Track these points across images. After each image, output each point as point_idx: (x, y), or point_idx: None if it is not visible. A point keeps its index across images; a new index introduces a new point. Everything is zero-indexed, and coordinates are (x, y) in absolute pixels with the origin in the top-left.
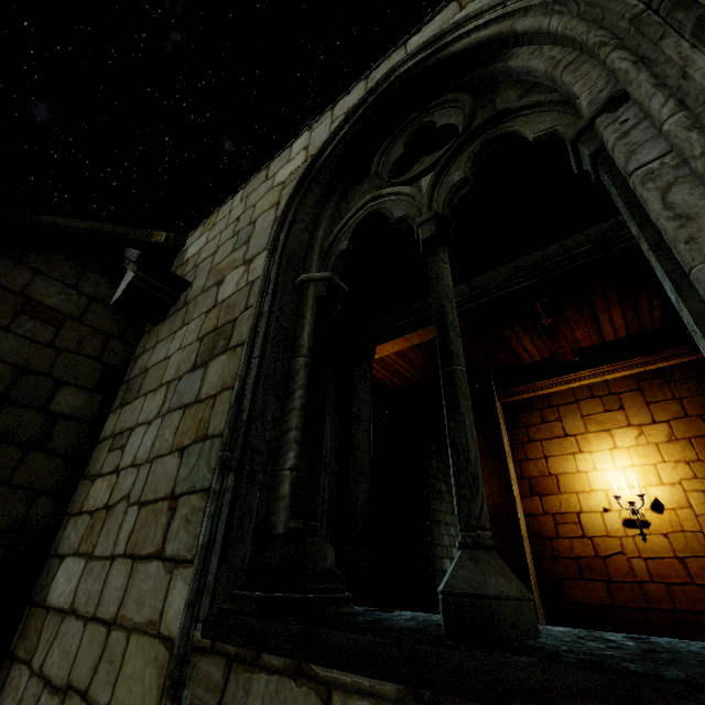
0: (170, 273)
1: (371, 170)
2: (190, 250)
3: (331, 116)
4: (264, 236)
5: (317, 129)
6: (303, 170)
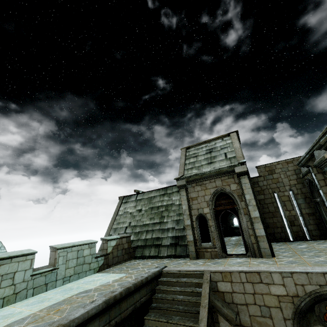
0: (236, 317)
1: (316, 313)
2: (219, 285)
3: (292, 278)
4: (282, 324)
5: (286, 279)
6: (289, 301)
